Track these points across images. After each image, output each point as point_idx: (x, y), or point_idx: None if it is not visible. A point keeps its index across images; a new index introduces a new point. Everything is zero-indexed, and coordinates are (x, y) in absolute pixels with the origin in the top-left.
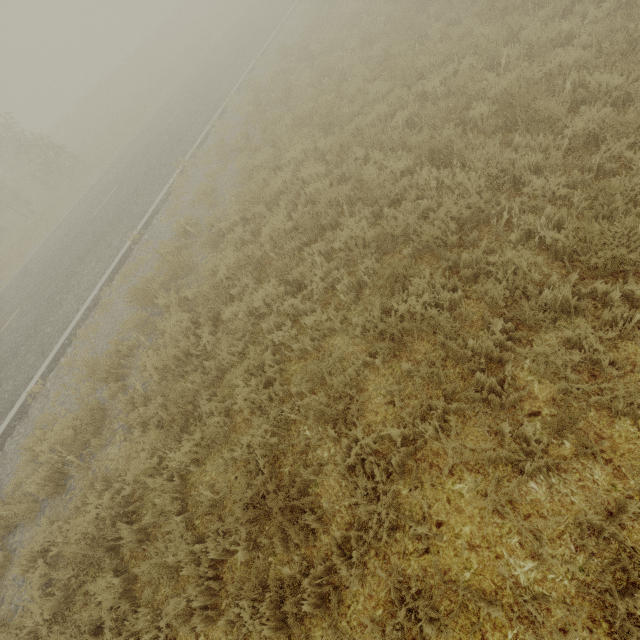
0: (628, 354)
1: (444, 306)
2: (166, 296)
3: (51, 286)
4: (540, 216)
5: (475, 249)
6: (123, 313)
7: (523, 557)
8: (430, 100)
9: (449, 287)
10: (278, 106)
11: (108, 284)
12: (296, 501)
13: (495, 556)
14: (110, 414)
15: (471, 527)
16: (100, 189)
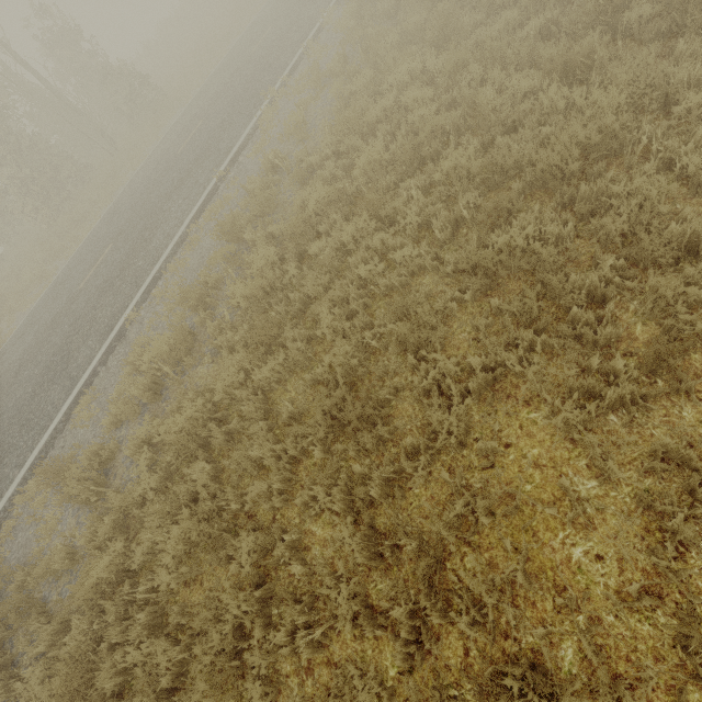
0: None
1: (549, 242)
2: (253, 231)
3: (141, 223)
4: (688, 142)
5: (598, 179)
6: (210, 250)
7: (588, 477)
8: (576, 3)
9: (559, 223)
10: (384, 20)
11: (195, 222)
12: (372, 410)
13: (559, 474)
14: (199, 339)
15: (540, 450)
16: (184, 124)
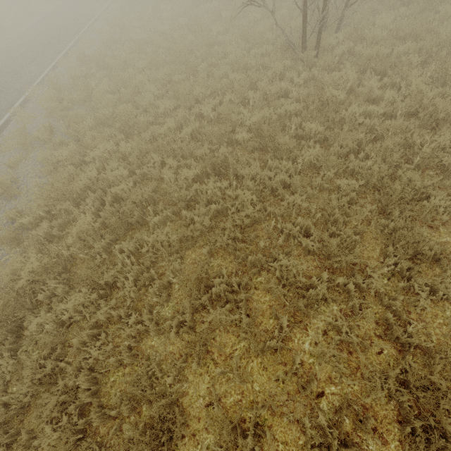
0: (366, 331)
1: (242, 305)
2: None
3: None
4: (294, 222)
5: (258, 253)
6: None
7: None
8: (206, 119)
9: (243, 285)
10: (81, 104)
11: None
12: None
13: None
14: None
15: None
16: None
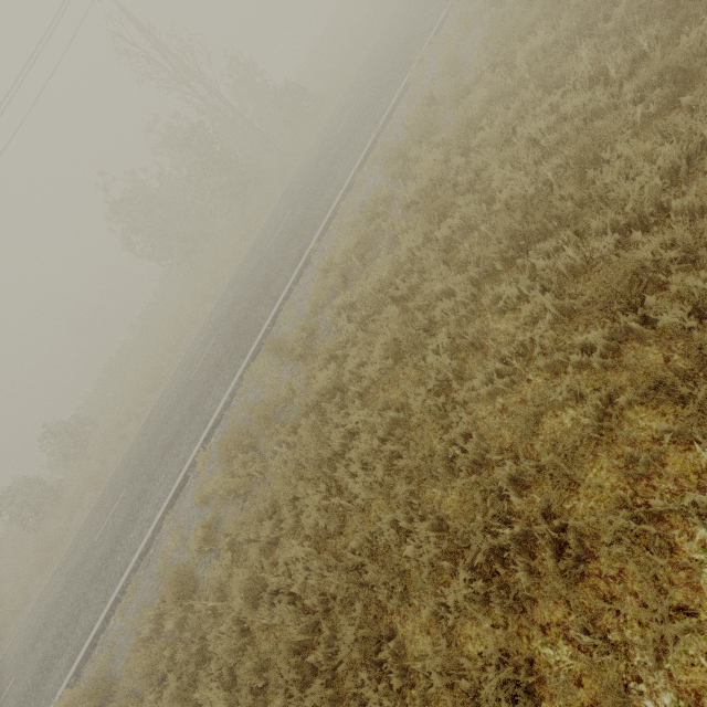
0: None
1: None
2: (418, 148)
3: (312, 188)
4: None
5: None
6: (375, 184)
7: None
8: None
9: None
10: None
11: (359, 171)
12: (554, 210)
13: None
14: (375, 242)
15: None
16: (339, 112)
